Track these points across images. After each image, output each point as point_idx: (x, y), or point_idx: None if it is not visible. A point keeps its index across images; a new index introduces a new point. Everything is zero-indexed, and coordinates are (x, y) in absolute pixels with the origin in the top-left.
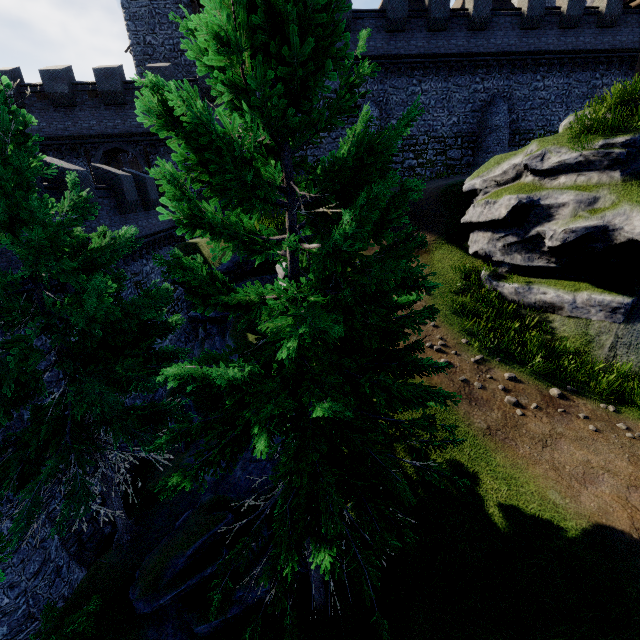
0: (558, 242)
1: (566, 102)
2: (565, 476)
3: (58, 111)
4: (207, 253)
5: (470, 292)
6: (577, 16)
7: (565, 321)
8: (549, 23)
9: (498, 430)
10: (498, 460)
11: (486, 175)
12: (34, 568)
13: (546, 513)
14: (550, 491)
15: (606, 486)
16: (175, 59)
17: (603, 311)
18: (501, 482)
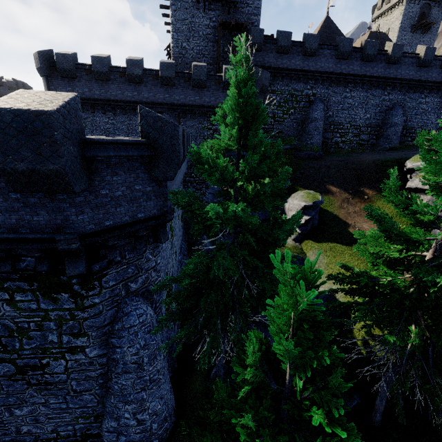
0: None
1: (437, 113)
2: None
3: (130, 85)
4: None
5: None
6: None
7: None
8: (434, 64)
9: None
10: None
11: None
12: (168, 386)
13: None
14: None
15: None
16: (198, 59)
17: None
18: None
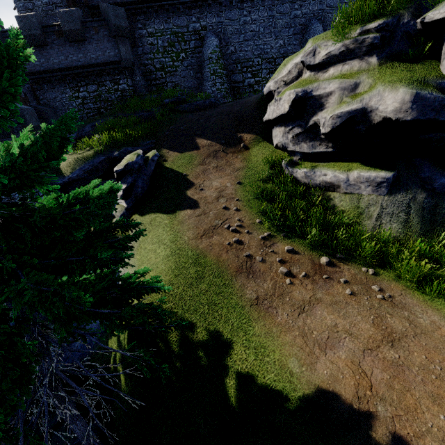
0: (329, 128)
1: None
2: (310, 342)
3: None
4: (62, 164)
5: (274, 179)
6: None
7: (342, 197)
8: None
9: (265, 299)
10: (256, 329)
11: (277, 77)
12: None
13: (280, 384)
14: (291, 359)
15: (344, 351)
16: (51, 11)
17: (370, 186)
18: (251, 352)
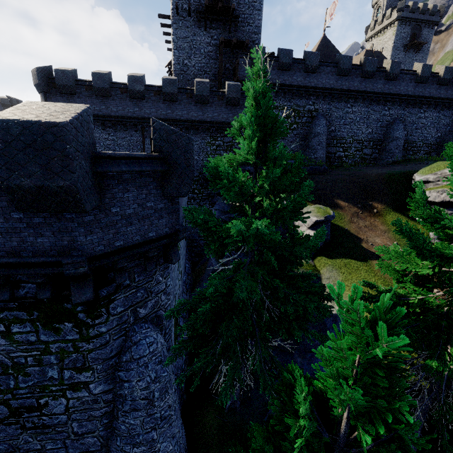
0: None
1: (436, 127)
2: None
3: (132, 101)
4: None
5: None
6: (448, 79)
7: None
8: (431, 81)
9: None
10: None
11: (439, 173)
12: (179, 423)
13: None
14: None
15: None
16: (200, 75)
17: None
18: None
